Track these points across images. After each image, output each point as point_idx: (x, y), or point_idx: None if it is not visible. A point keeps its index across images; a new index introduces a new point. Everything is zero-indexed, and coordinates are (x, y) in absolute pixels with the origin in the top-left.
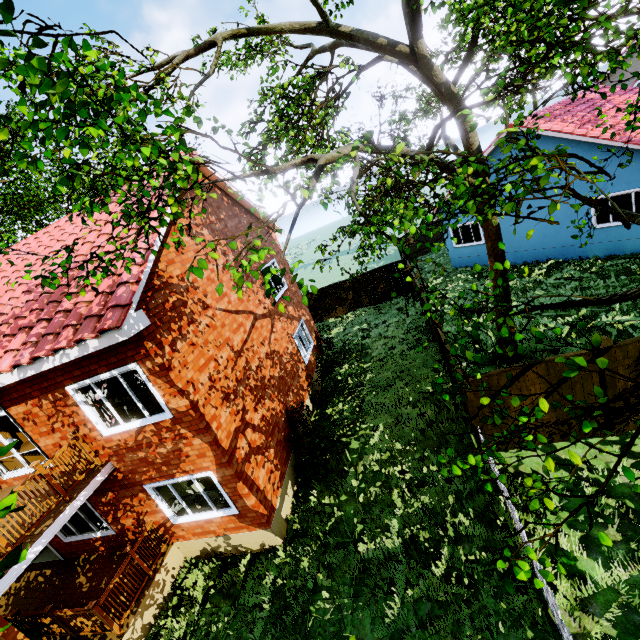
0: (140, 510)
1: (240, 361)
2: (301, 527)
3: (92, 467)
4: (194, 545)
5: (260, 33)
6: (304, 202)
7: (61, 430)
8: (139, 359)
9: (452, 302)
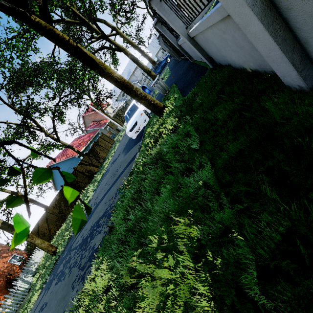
0: None
1: None
2: None
3: None
4: None
5: None
6: None
7: None
8: None
9: None
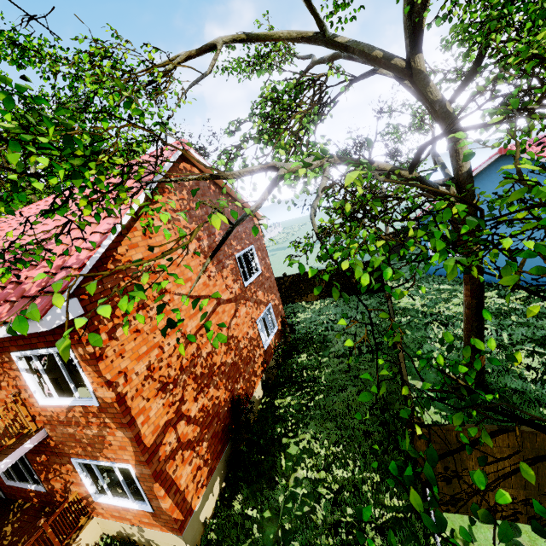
0: (67, 478)
1: (190, 347)
2: (217, 537)
3: (25, 432)
4: (111, 525)
5: (258, 39)
6: (243, 218)
7: (7, 389)
8: (72, 343)
9: (420, 310)
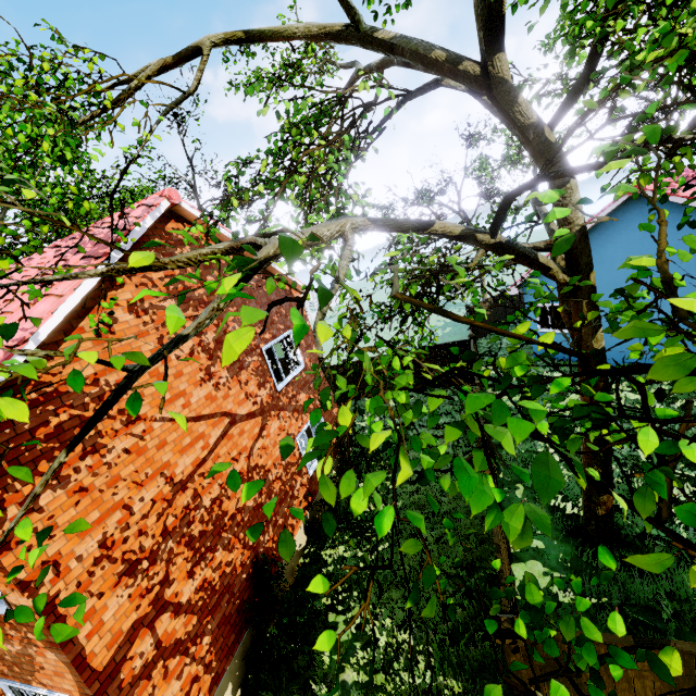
0: None
1: (181, 497)
2: None
3: None
4: None
5: (263, 38)
6: (163, 353)
7: None
8: None
9: None
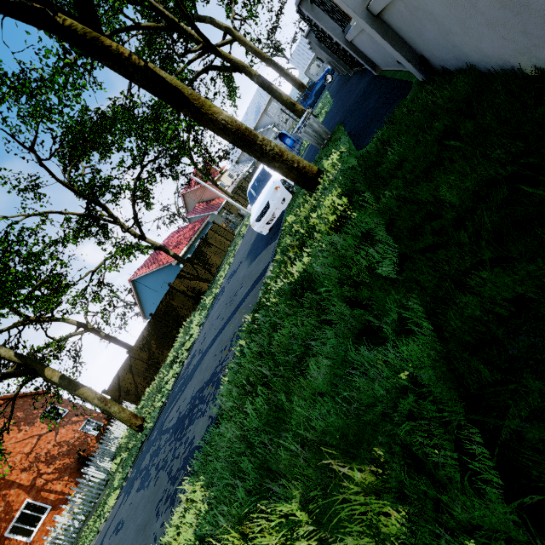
0: None
1: (31, 455)
2: None
3: None
4: None
5: None
6: None
7: None
8: None
9: None
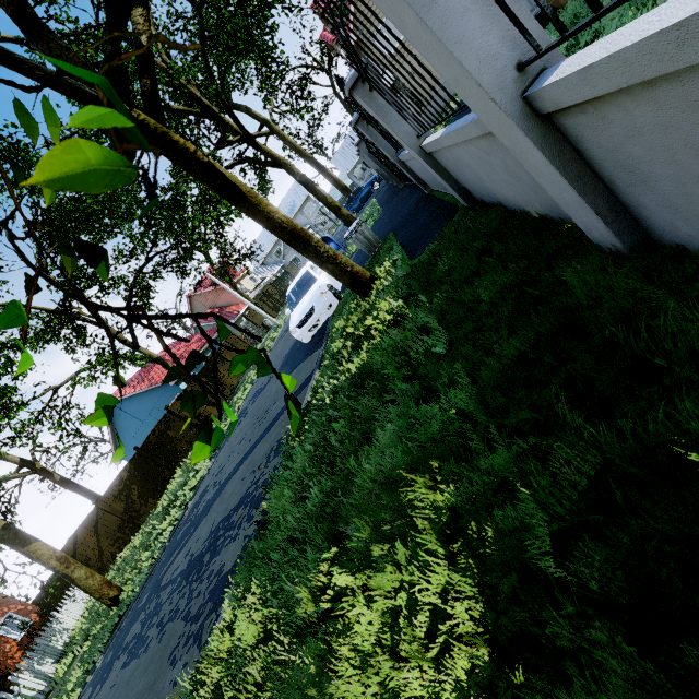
0: None
1: None
2: None
3: None
4: None
5: None
6: None
7: None
8: None
9: None
